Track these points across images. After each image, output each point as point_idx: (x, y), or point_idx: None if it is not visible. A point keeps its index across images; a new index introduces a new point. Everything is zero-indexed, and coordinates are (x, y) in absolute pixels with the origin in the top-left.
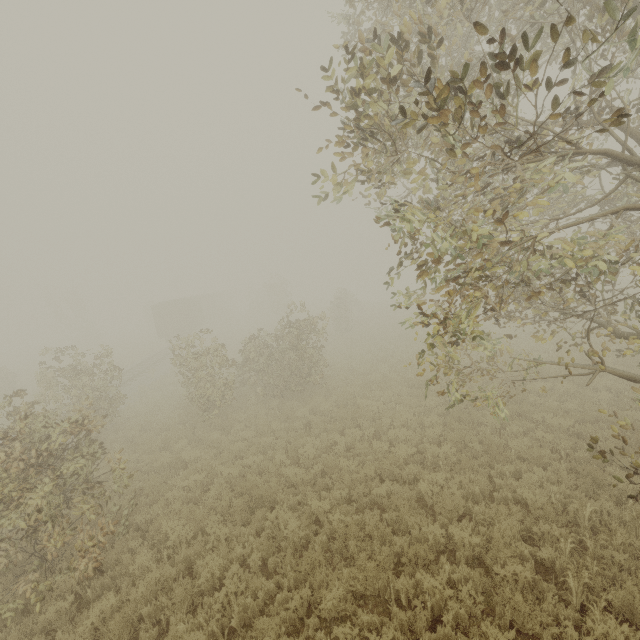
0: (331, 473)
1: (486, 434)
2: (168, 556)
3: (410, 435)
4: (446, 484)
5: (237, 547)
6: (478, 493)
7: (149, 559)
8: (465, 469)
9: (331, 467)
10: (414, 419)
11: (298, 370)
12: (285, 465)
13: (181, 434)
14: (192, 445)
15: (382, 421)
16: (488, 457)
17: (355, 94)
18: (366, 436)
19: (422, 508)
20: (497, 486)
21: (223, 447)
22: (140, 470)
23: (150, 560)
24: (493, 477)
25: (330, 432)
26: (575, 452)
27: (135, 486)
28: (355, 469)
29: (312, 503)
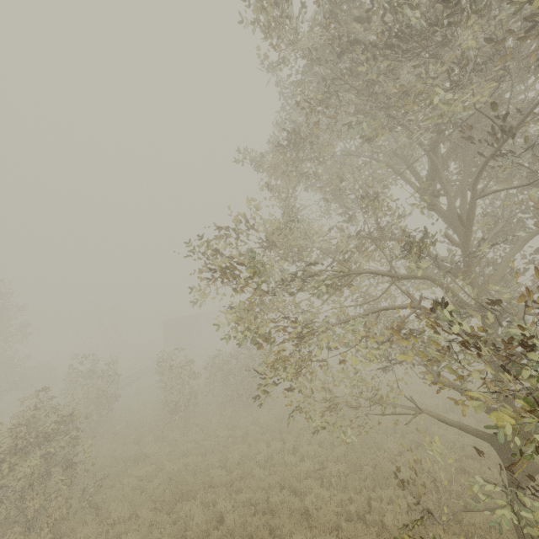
0: (247, 479)
1: (380, 458)
2: (109, 532)
3: (321, 452)
4: (330, 500)
5: (156, 531)
6: (353, 512)
7: (93, 531)
8: (350, 489)
9: (247, 473)
10: (327, 438)
11: (250, 385)
12: (218, 467)
13: (151, 431)
14: (157, 441)
15: (304, 437)
16: (372, 480)
17: (208, 245)
18: (286, 449)
19: (307, 520)
20: (373, 508)
21: (177, 446)
22: (115, 458)
23: (93, 531)
24: (373, 499)
25: (260, 442)
26: (449, 485)
27: (106, 471)
28: (265, 477)
29: (219, 502)
